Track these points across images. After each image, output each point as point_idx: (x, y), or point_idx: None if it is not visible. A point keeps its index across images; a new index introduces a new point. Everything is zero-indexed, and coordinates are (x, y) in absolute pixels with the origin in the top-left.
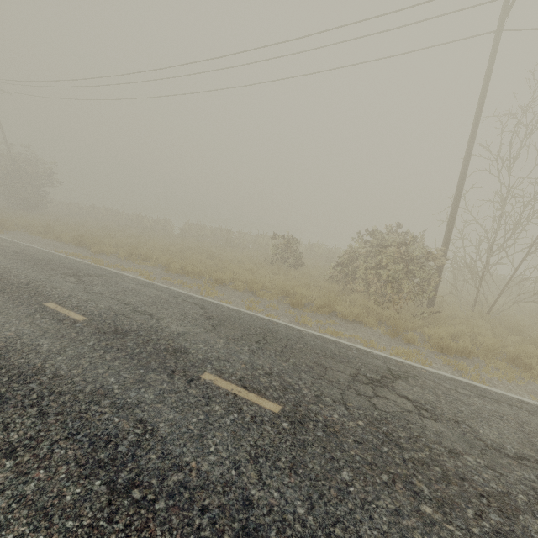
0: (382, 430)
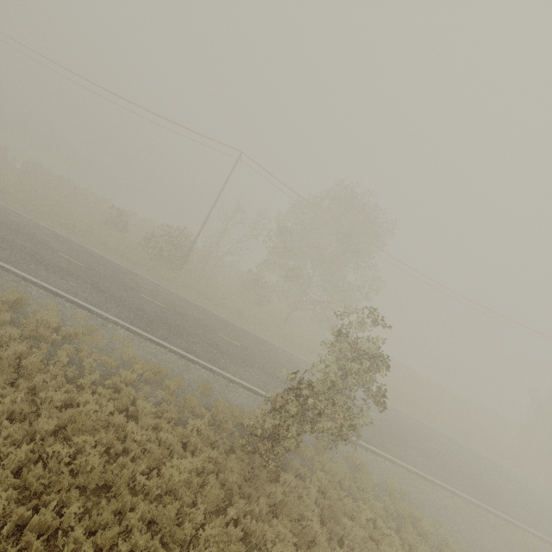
0: (114, 277)
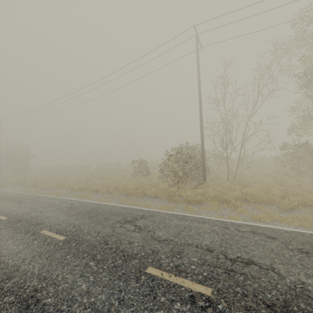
0: (105, 239)
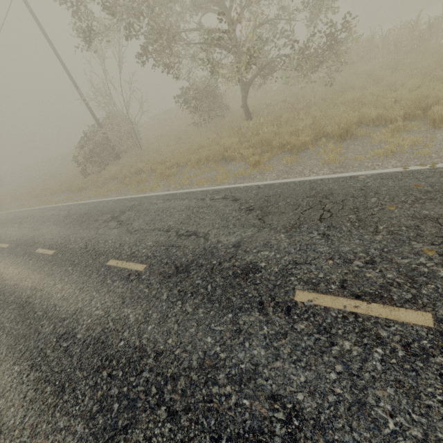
0: None
